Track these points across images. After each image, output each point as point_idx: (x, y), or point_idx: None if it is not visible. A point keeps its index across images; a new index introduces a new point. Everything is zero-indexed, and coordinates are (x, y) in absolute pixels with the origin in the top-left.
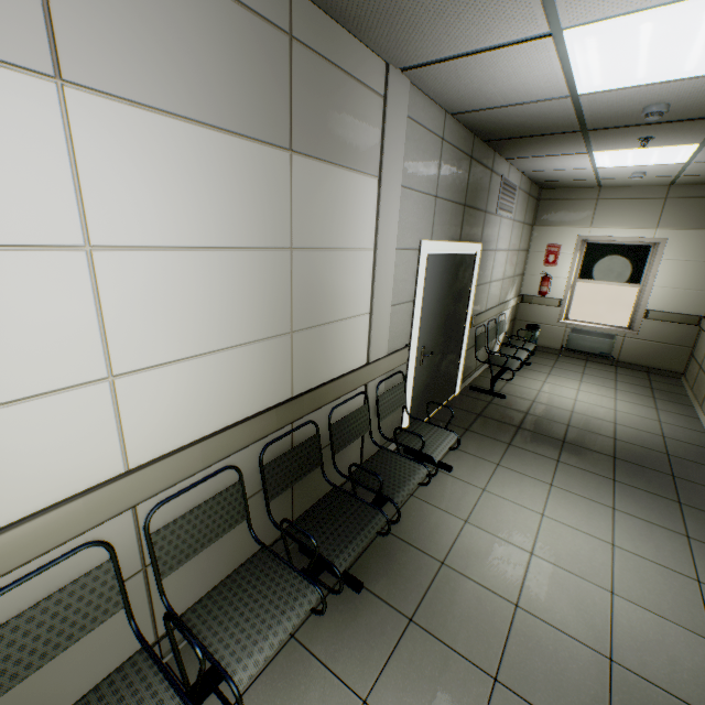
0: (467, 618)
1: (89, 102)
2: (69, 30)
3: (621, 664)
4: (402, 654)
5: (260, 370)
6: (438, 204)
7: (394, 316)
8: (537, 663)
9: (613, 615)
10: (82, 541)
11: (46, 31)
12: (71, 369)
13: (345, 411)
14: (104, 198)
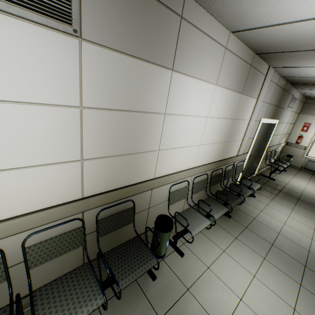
0: (263, 231)
1: (217, 88)
2: (220, 75)
3: (312, 253)
4: (244, 233)
5: (217, 150)
6: (269, 106)
7: (247, 142)
8: (285, 245)
9: (311, 243)
10: (184, 179)
11: (217, 76)
12: (196, 142)
13: (227, 169)
14: (212, 107)
